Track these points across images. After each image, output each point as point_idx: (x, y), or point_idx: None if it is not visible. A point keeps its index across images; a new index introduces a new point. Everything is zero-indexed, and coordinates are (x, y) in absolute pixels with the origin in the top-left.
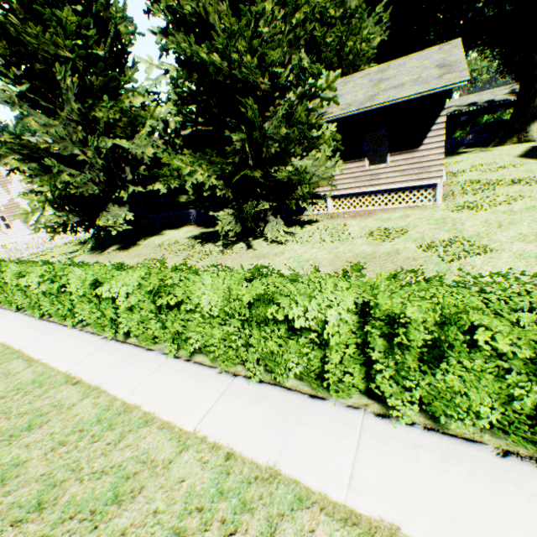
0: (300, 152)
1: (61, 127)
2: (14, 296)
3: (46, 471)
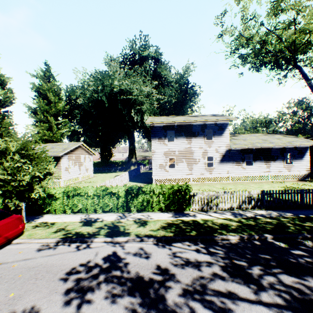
0: None
1: None
2: None
3: None
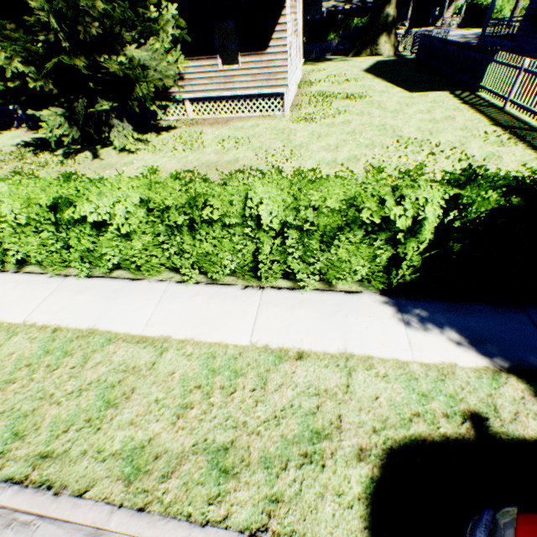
0: (130, 39)
1: None
2: None
3: None
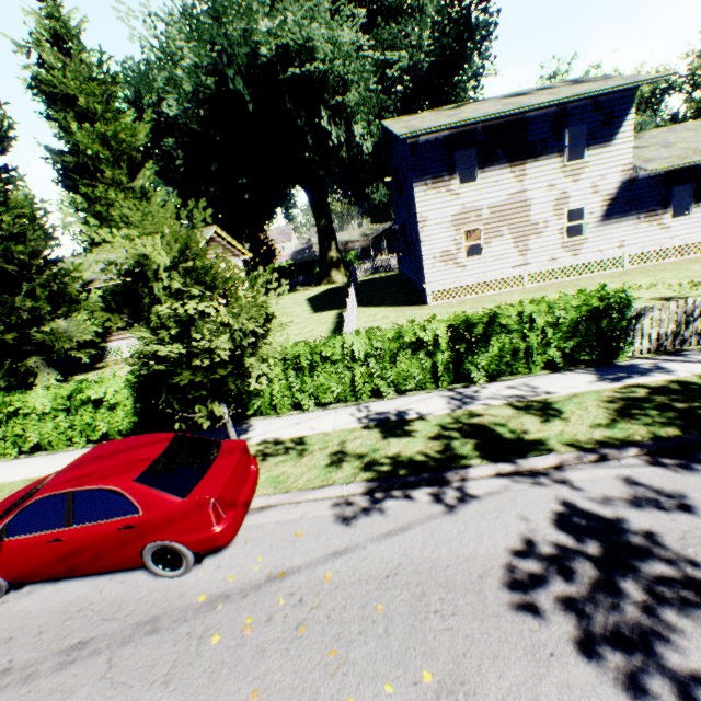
0: (51, 318)
1: None
2: None
3: None
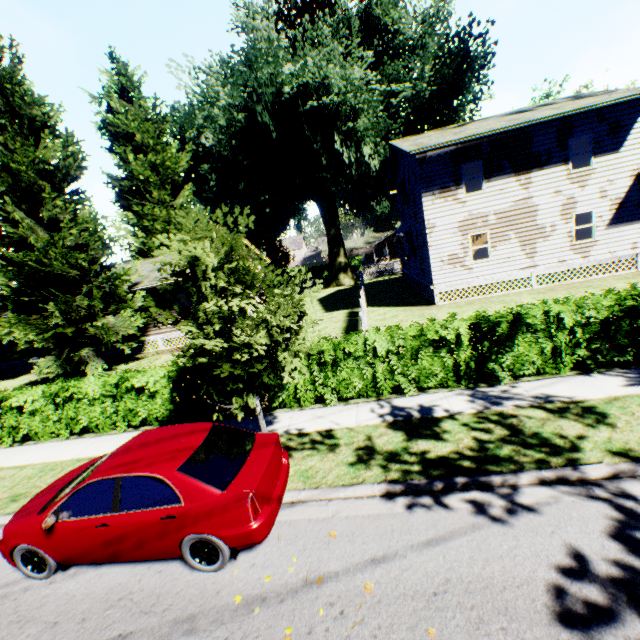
0: (103, 314)
1: None
2: None
3: None
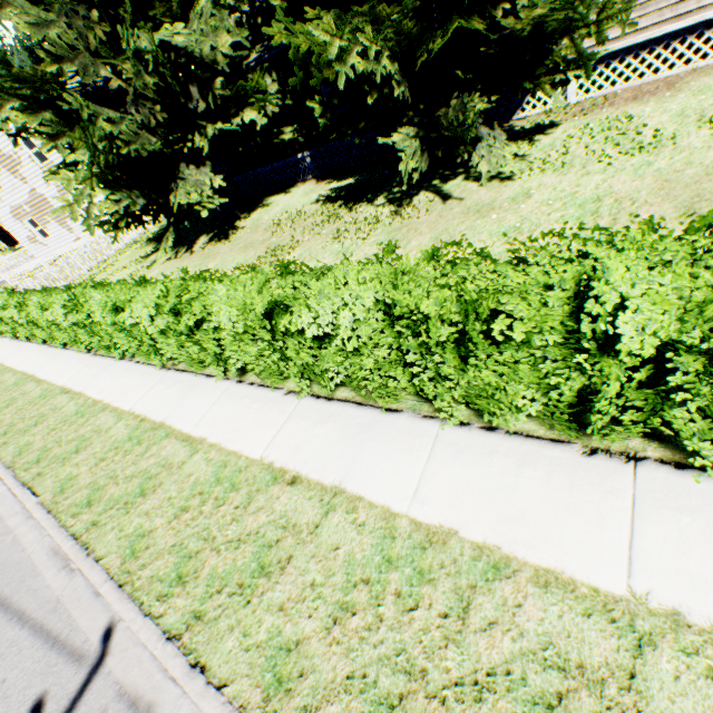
0: None
1: (62, 23)
2: (113, 339)
3: (352, 671)
